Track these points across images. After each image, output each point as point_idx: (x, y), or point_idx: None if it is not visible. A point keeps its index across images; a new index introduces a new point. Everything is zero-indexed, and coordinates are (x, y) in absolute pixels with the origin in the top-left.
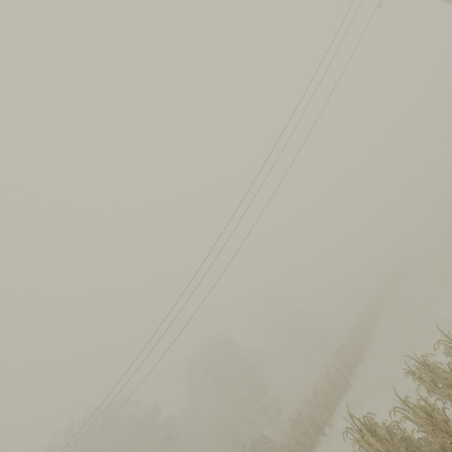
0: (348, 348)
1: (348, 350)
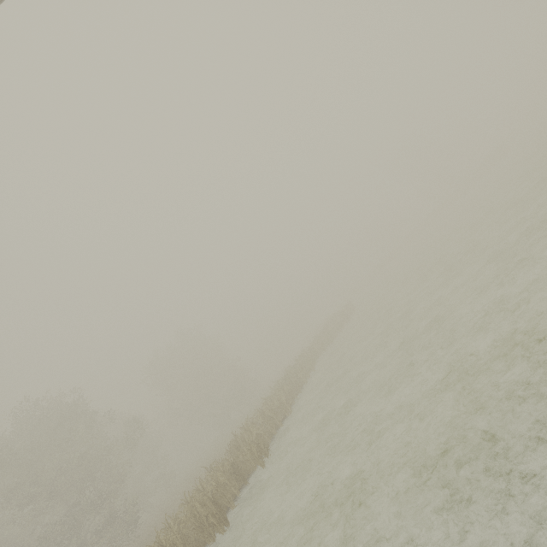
0: (250, 435)
1: (249, 439)
